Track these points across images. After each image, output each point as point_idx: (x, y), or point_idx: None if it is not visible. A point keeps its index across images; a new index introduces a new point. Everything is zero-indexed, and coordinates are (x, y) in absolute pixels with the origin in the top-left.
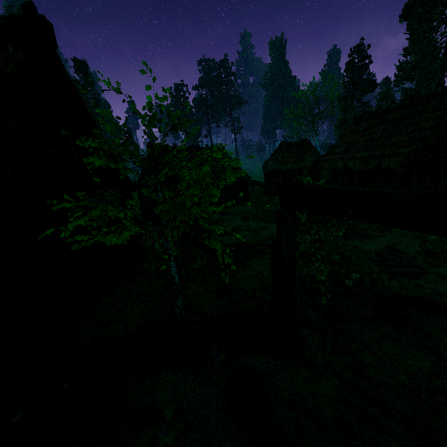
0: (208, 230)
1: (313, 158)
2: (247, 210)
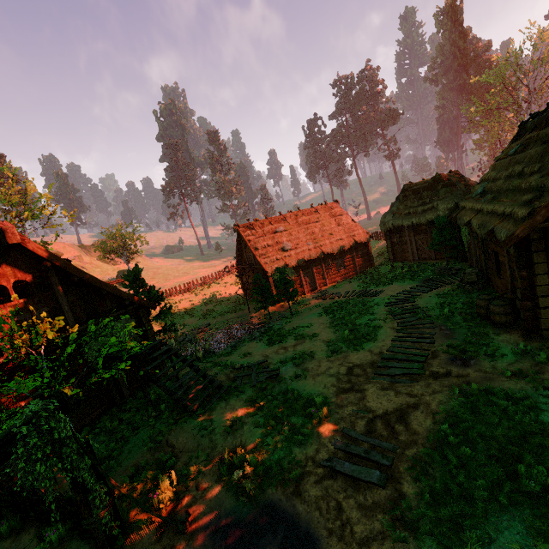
0: (189, 361)
1: (449, 203)
2: (345, 291)
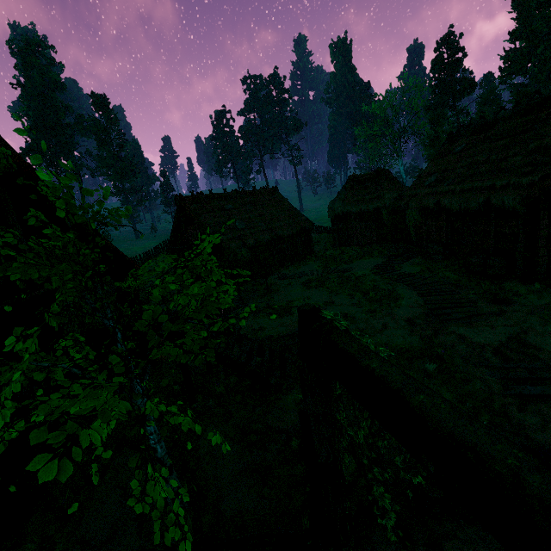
0: (238, 328)
1: (394, 193)
2: (310, 271)
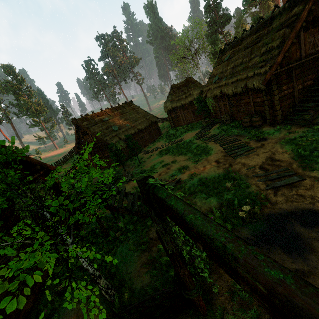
0: (124, 189)
1: (198, 90)
2: (161, 145)
